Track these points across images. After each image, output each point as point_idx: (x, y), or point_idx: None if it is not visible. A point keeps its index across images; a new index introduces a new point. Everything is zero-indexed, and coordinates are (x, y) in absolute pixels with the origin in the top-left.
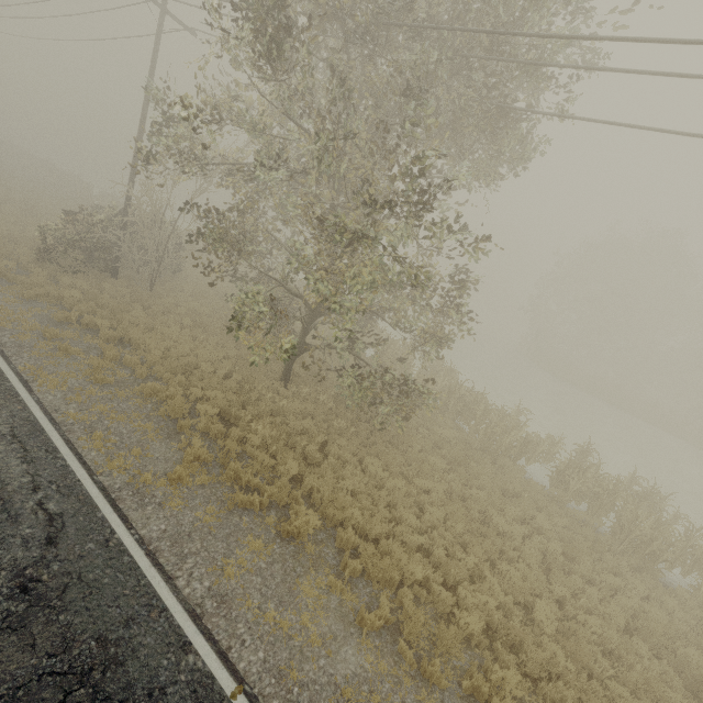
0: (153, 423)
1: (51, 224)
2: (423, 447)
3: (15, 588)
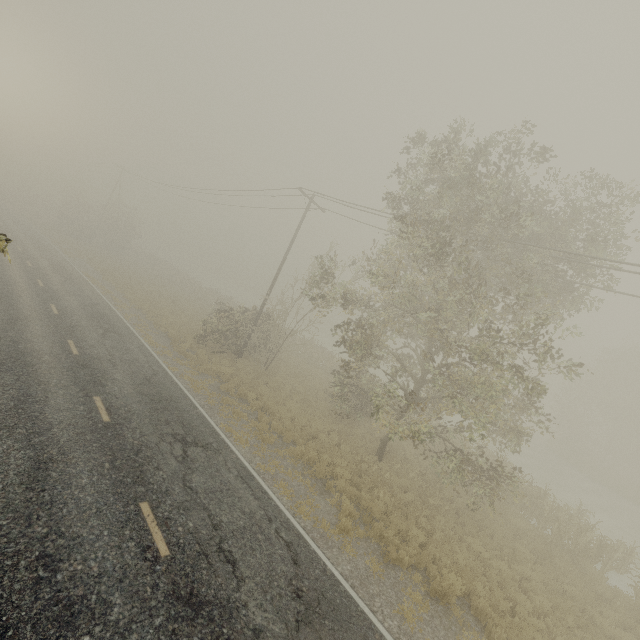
0: (307, 480)
1: (210, 319)
2: (505, 535)
3: (293, 592)
